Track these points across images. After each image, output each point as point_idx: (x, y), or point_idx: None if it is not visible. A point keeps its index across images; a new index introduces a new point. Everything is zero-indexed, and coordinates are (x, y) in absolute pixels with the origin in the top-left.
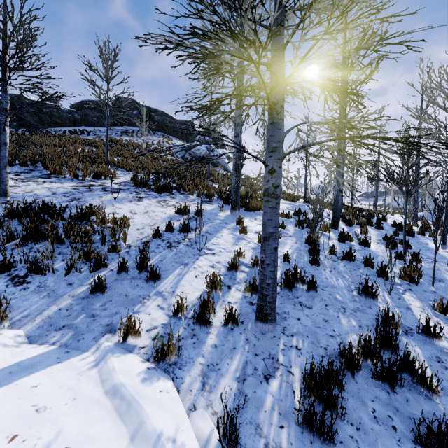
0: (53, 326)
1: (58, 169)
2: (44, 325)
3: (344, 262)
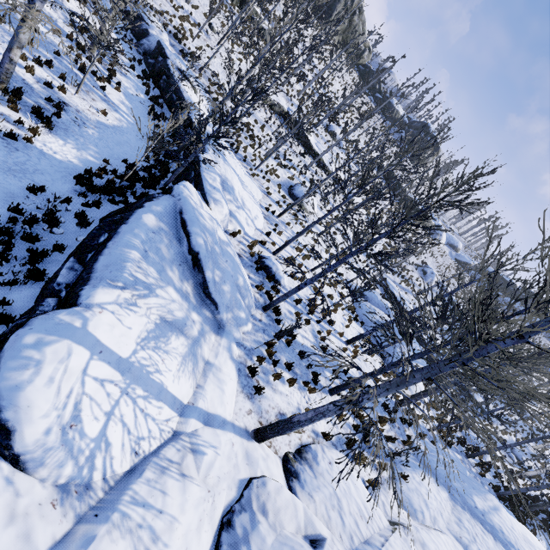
0: None
1: None
2: None
3: (548, 432)
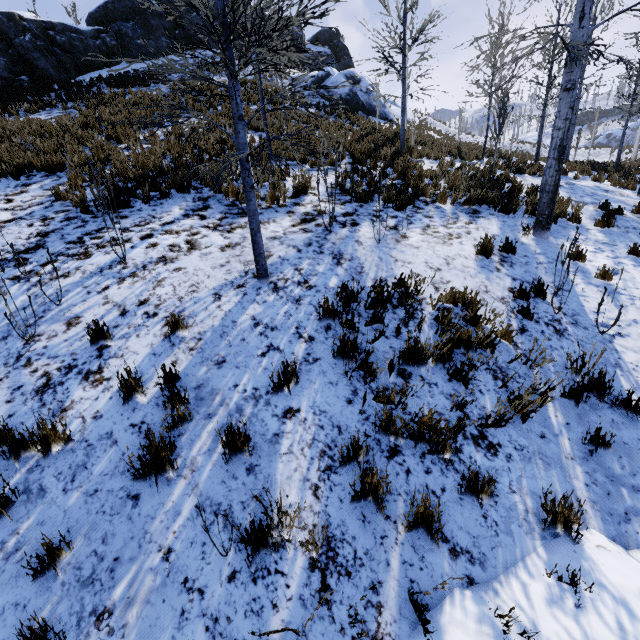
0: (614, 515)
1: None
2: (603, 515)
3: None
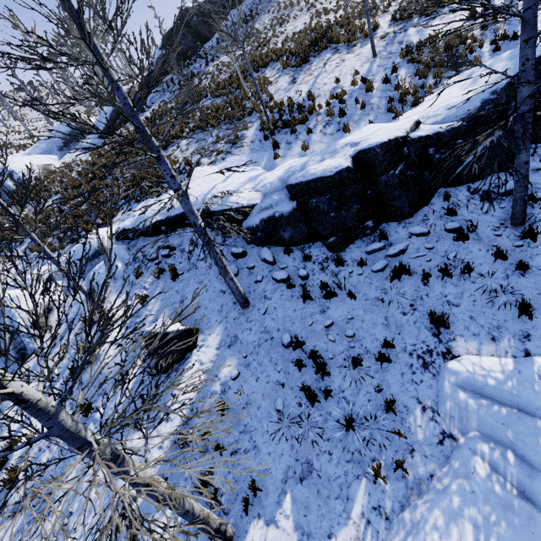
0: None
1: (353, 37)
2: None
3: None
